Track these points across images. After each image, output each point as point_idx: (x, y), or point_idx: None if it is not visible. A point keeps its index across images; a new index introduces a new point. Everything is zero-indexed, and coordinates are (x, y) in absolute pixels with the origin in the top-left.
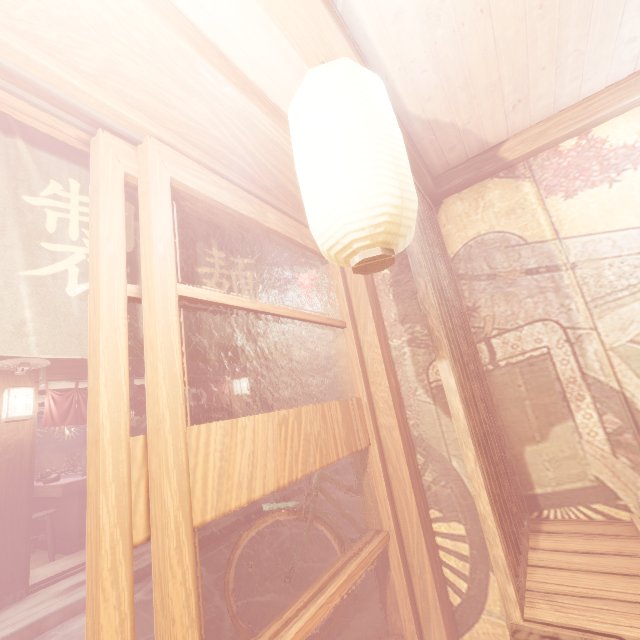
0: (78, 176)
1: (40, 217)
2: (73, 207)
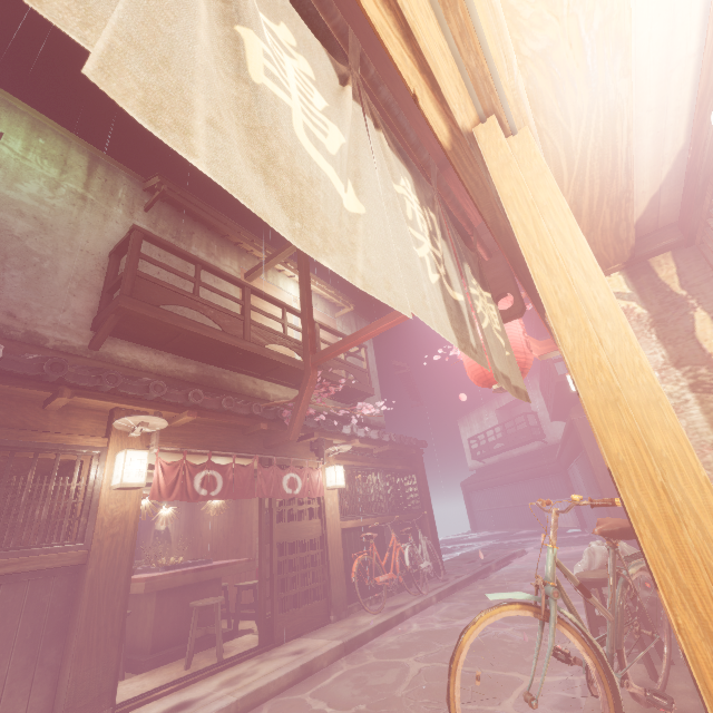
0: (407, 177)
1: (402, 204)
2: (413, 202)
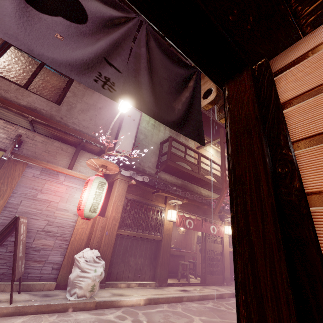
0: None
1: None
2: None
